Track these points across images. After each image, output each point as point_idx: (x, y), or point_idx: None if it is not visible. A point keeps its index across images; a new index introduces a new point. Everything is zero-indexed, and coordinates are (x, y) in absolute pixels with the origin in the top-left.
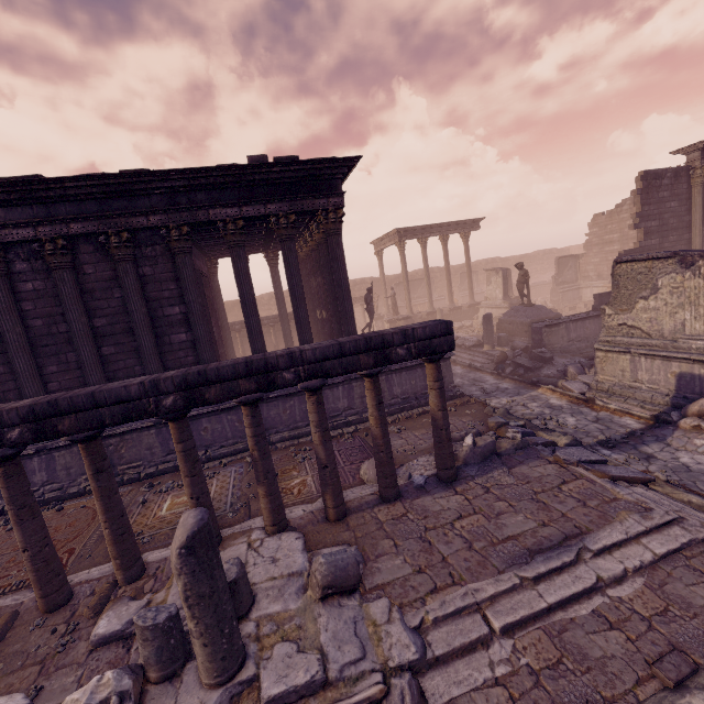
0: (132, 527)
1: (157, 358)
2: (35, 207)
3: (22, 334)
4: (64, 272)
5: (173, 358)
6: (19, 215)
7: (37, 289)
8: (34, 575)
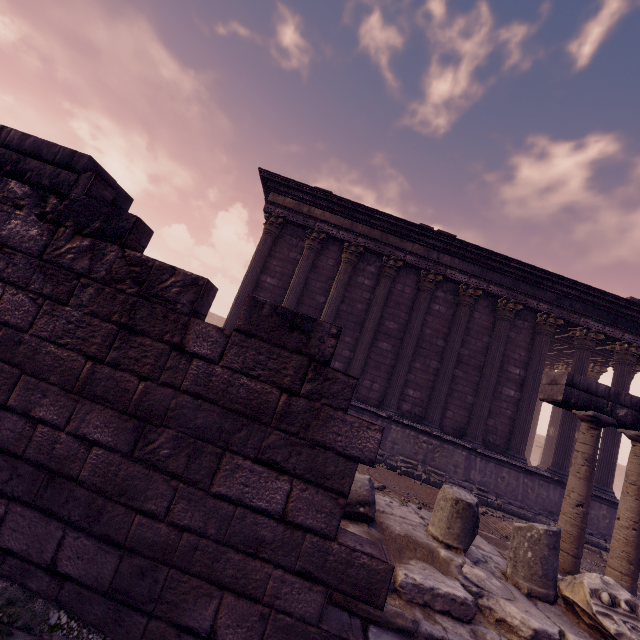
0: (507, 533)
1: (491, 398)
2: (476, 267)
3: (419, 333)
4: (468, 309)
5: (496, 404)
6: (465, 266)
7: (440, 311)
8: (578, 531)
